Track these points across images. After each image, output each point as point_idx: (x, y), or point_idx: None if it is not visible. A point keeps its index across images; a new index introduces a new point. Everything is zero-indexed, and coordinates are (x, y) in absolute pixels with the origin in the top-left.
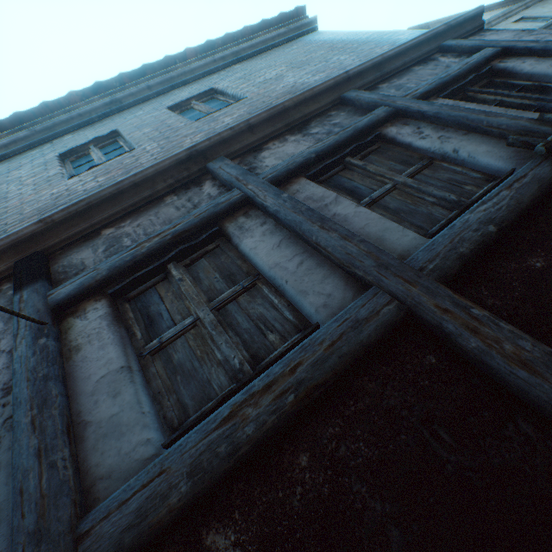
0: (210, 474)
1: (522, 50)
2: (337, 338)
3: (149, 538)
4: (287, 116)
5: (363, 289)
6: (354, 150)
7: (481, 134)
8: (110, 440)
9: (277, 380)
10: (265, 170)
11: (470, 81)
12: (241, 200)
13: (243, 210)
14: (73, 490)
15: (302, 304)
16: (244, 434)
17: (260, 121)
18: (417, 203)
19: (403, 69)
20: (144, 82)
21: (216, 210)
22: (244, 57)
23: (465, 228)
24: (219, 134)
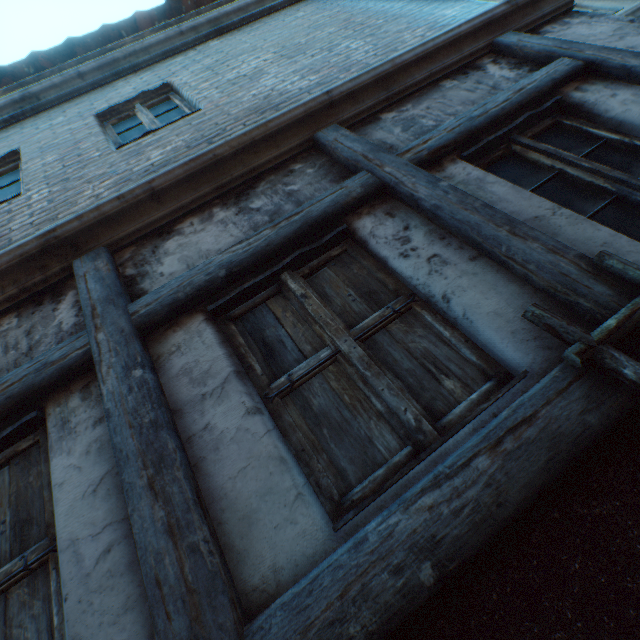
0: None
1: (616, 69)
2: None
3: None
4: (222, 171)
5: None
6: (299, 259)
7: (498, 263)
8: None
9: None
10: (155, 283)
11: (520, 124)
12: (83, 361)
13: (87, 376)
14: None
15: None
16: None
17: (172, 182)
18: (358, 407)
19: (427, 84)
20: (73, 66)
21: (36, 381)
22: (227, 27)
23: (381, 555)
24: (98, 207)
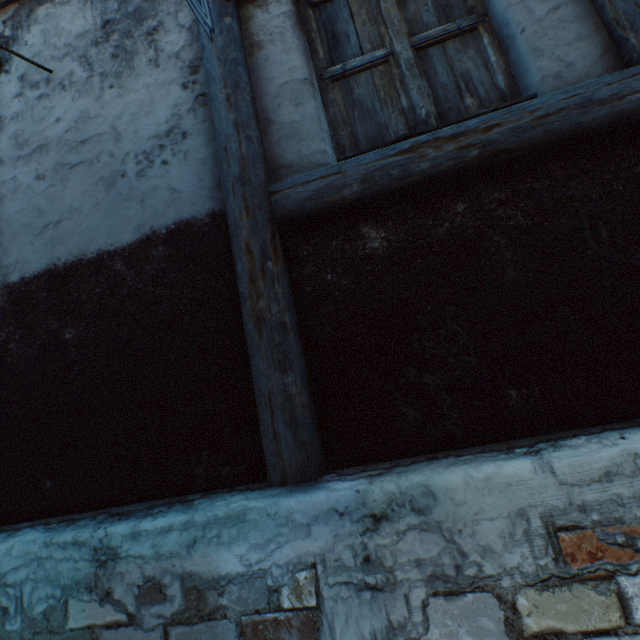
0: (380, 187)
1: None
2: (554, 112)
3: (322, 211)
4: None
5: (619, 70)
6: None
7: None
8: (291, 142)
9: (466, 134)
10: None
11: None
12: None
13: None
14: (264, 164)
15: (526, 69)
16: (418, 168)
17: None
18: None
19: None
20: None
21: None
22: None
23: None
24: None
